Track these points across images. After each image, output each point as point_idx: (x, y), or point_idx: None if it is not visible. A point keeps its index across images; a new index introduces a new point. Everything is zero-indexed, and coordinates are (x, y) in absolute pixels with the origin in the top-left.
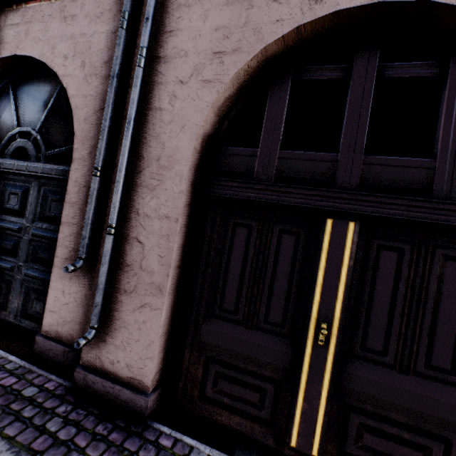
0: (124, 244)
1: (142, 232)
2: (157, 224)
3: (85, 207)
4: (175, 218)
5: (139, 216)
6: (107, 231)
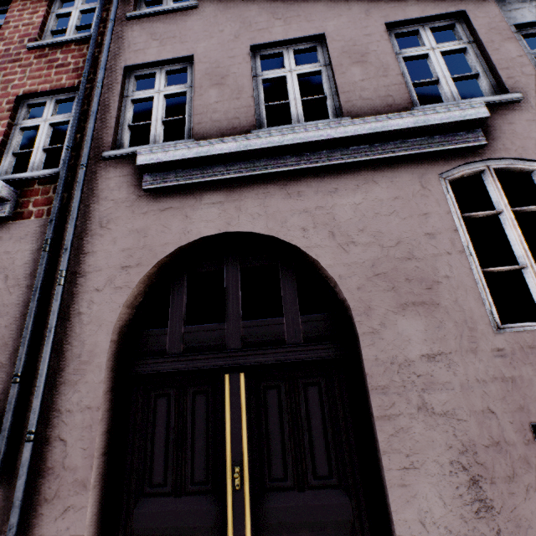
0: (45, 446)
1: (65, 429)
2: (80, 417)
3: (2, 416)
4: (97, 407)
5: (61, 414)
6: (26, 439)
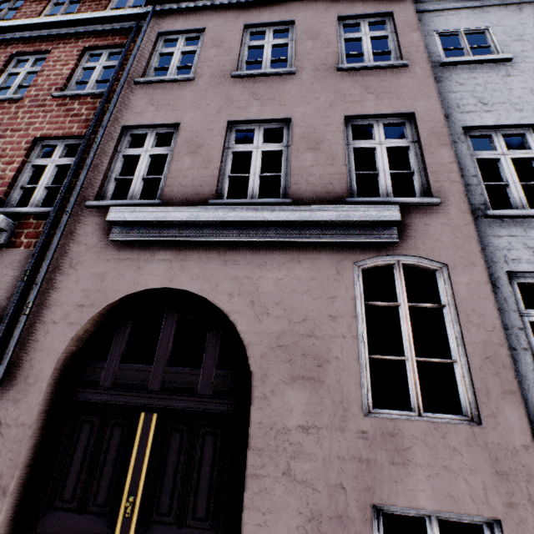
0: None
1: (1, 439)
2: (15, 431)
3: None
4: (30, 425)
5: (1, 426)
6: None
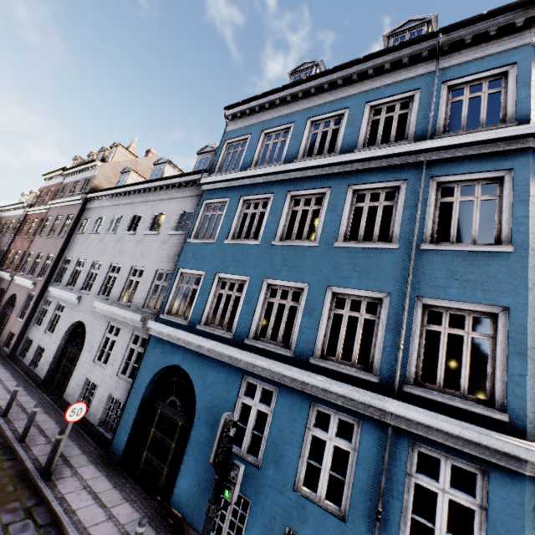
0: None
1: None
2: None
3: None
4: None
5: None
6: None
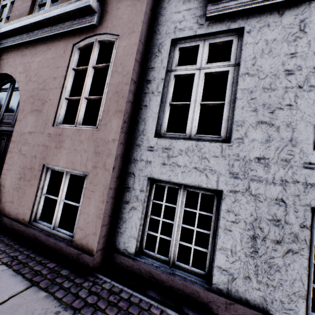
0: None
1: None
2: None
3: None
4: None
5: None
6: None
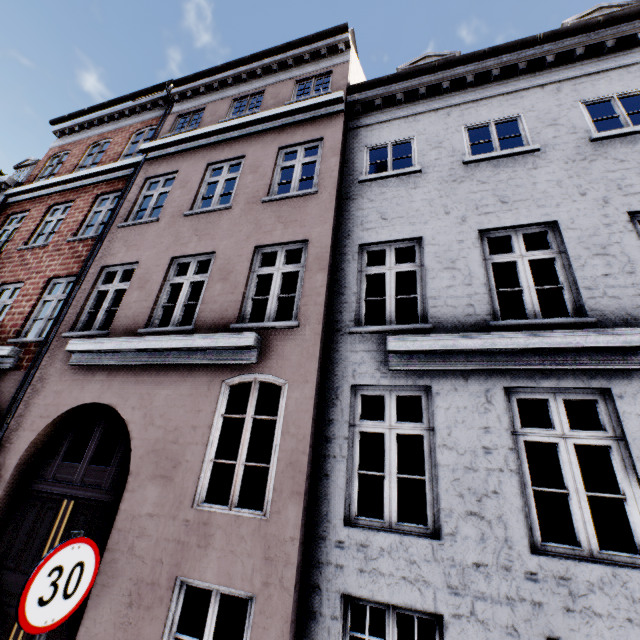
0: None
1: None
2: None
3: None
4: None
5: None
6: None
